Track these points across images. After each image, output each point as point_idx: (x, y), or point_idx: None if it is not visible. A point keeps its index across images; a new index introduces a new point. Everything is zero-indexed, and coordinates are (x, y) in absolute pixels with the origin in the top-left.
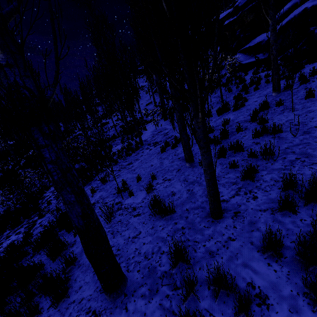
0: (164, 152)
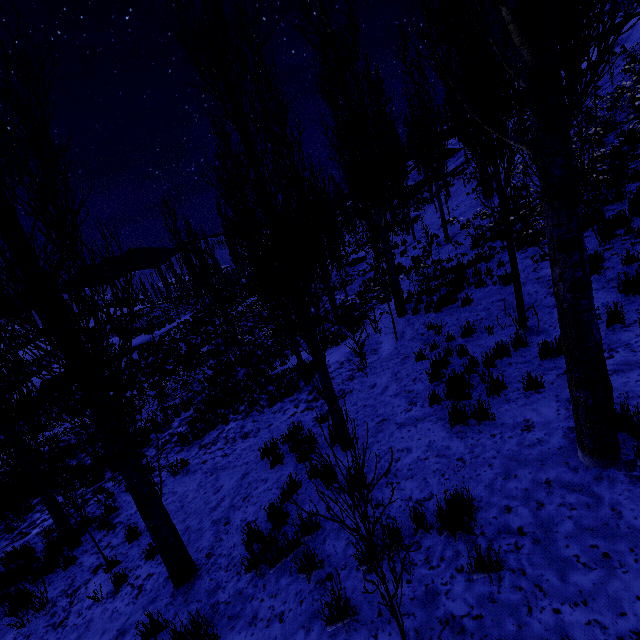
0: (266, 459)
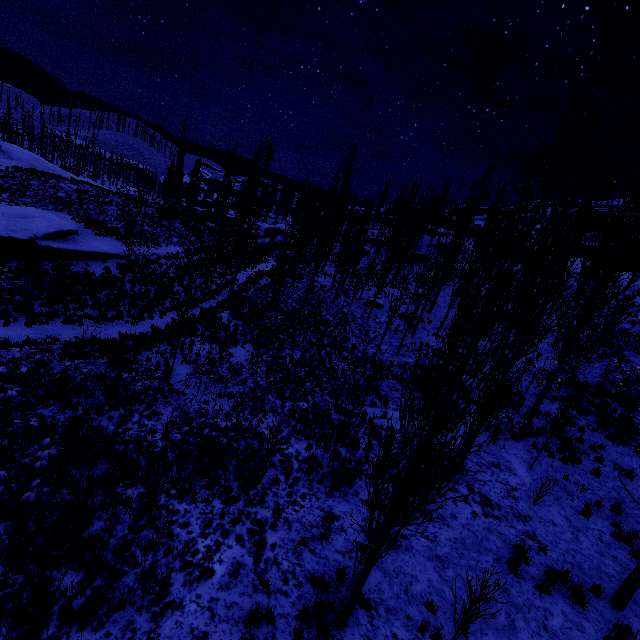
0: (513, 576)
